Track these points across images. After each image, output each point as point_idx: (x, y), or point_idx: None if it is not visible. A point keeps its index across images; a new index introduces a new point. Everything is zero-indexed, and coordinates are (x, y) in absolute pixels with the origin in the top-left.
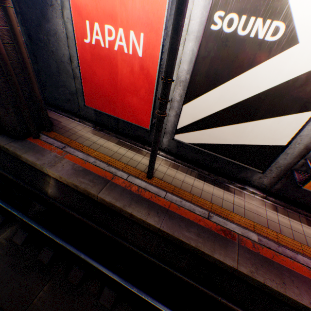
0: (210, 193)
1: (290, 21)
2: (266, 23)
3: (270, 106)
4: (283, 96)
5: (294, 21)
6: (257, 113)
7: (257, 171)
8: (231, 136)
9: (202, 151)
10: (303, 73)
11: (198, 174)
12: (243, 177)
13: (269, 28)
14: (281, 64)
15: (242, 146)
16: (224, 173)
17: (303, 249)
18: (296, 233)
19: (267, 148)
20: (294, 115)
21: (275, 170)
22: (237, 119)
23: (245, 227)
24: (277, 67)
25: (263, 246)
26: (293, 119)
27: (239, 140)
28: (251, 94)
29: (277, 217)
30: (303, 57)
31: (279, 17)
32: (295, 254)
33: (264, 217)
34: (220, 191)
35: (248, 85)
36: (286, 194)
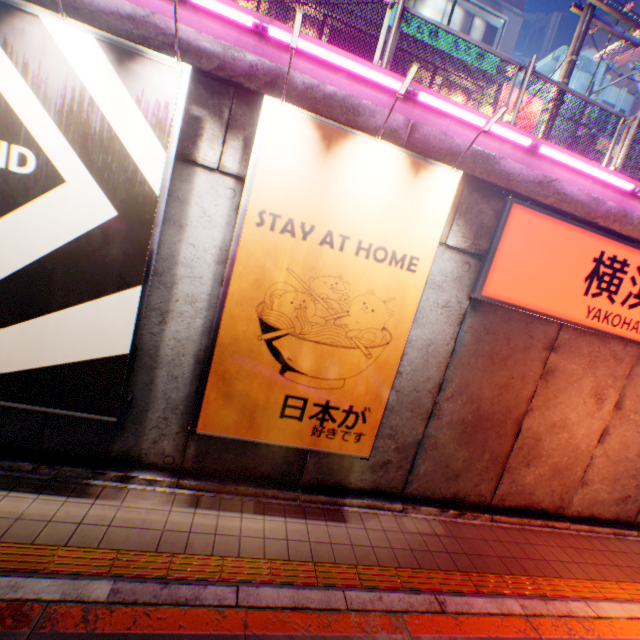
0: (14, 516)
1: (41, 149)
2: (3, 146)
3: (72, 282)
4: (85, 264)
5: (46, 150)
6: (56, 296)
7: (110, 419)
8: (23, 350)
9: (7, 410)
10: (97, 227)
11: (1, 476)
12: (124, 451)
13: (12, 155)
14: (57, 211)
15: (55, 369)
16: (81, 453)
17: (226, 566)
18: (224, 539)
19: (104, 364)
20: (118, 296)
21: (175, 415)
22: (22, 311)
23: (87, 573)
24: (52, 215)
25: (121, 603)
26: (120, 302)
27: (44, 356)
28: (29, 260)
29: (194, 519)
30: (85, 203)
31: (21, 141)
32: (203, 587)
33: (157, 530)
34: (57, 501)
35: (15, 244)
36: (215, 462)
